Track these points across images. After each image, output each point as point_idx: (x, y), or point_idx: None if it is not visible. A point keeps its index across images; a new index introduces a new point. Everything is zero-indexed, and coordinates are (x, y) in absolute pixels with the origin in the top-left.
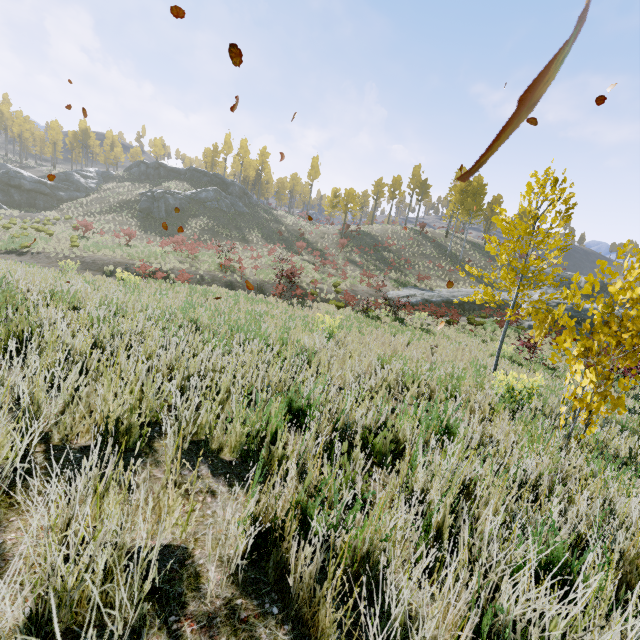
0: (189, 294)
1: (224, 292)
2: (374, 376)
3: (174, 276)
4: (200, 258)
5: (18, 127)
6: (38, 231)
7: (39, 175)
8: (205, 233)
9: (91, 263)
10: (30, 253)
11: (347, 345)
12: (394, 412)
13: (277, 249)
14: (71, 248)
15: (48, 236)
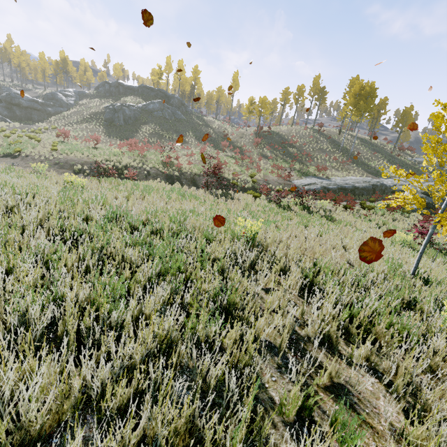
0: (129, 192)
1: (161, 187)
2: (302, 300)
3: (127, 172)
4: (148, 156)
5: (17, 59)
6: (30, 138)
7: (34, 96)
8: (153, 136)
9: (64, 163)
10: (21, 156)
11: (267, 247)
12: (351, 404)
13: (207, 147)
14: (52, 151)
15: (36, 142)
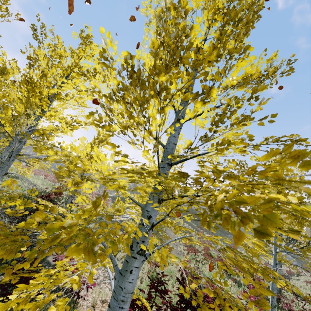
0: None
1: None
2: None
3: None
4: None
5: None
6: None
7: None
8: None
9: None
10: None
11: None
12: None
13: None
14: None
15: None
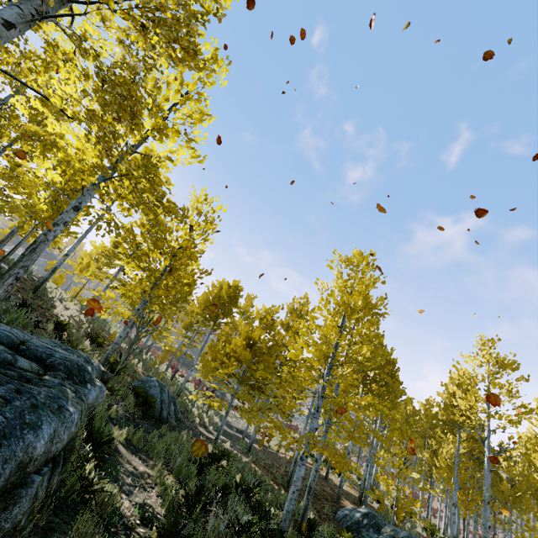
0: None
1: None
2: None
3: None
4: None
5: None
6: None
7: None
8: None
9: None
10: None
11: None
12: None
13: None
14: None
15: None
